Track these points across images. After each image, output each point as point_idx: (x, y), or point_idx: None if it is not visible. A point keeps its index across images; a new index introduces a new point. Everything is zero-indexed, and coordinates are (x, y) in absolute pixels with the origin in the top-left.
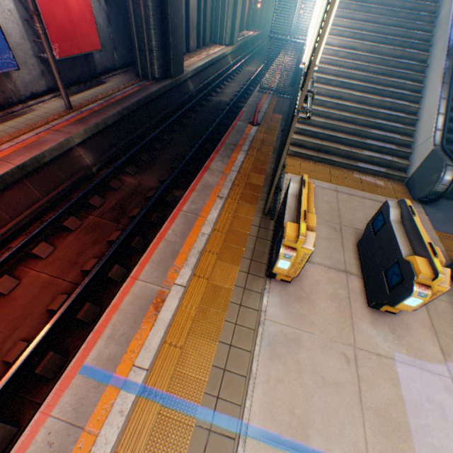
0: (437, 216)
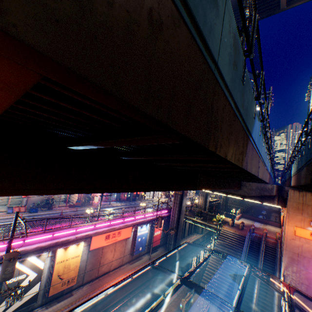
0: None
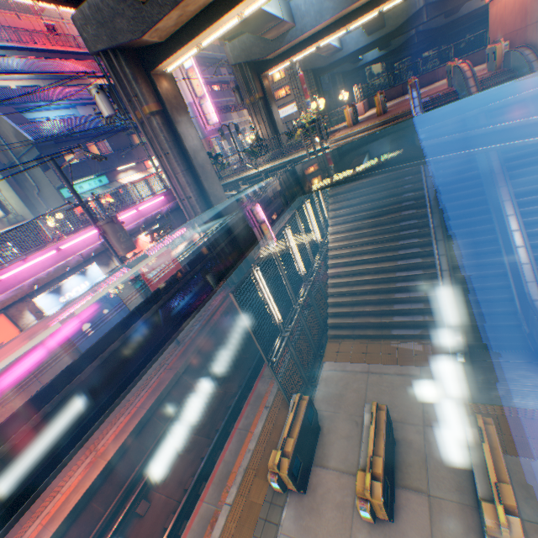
0: (477, 379)
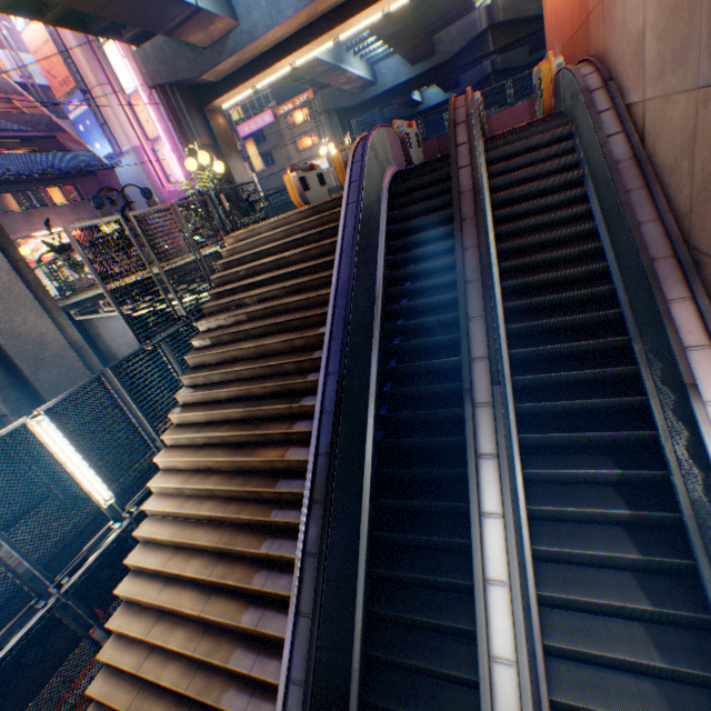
0: None
